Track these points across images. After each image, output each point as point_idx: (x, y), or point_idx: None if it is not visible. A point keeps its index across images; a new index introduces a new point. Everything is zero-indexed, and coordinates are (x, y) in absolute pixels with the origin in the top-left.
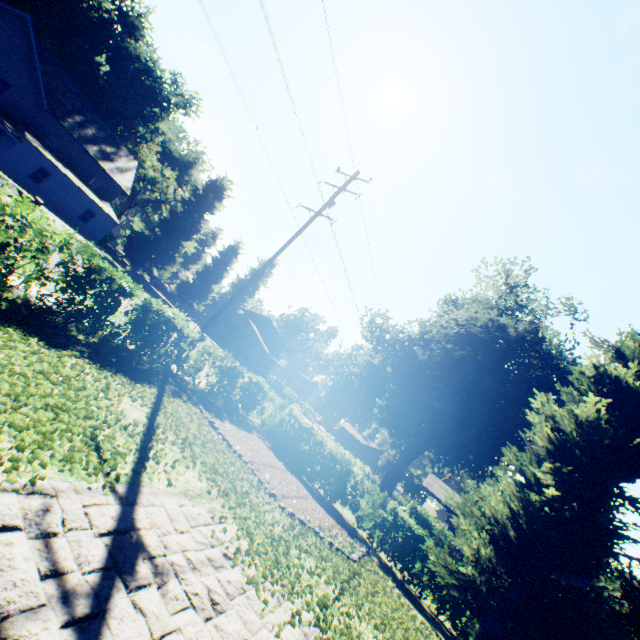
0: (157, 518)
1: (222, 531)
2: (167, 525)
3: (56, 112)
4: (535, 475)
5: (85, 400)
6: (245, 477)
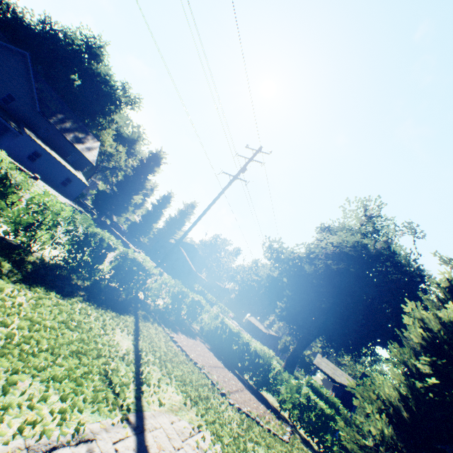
0: (160, 440)
1: (202, 439)
2: (167, 445)
3: (45, 113)
4: (415, 366)
5: (93, 339)
6: (203, 382)
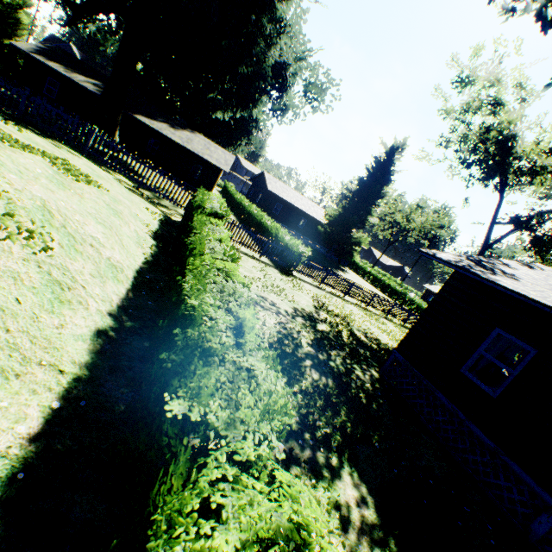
0: None
1: None
2: None
3: None
4: None
5: None
6: None
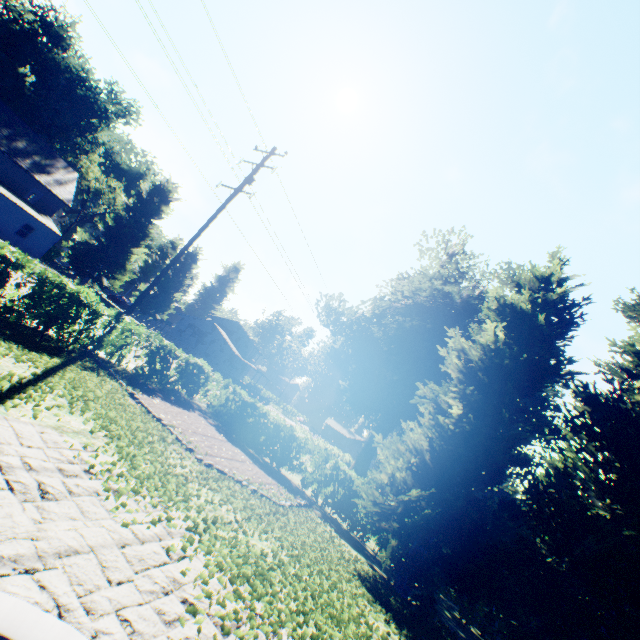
0: None
1: (93, 457)
2: (11, 440)
3: None
4: (448, 403)
5: None
6: (156, 433)
